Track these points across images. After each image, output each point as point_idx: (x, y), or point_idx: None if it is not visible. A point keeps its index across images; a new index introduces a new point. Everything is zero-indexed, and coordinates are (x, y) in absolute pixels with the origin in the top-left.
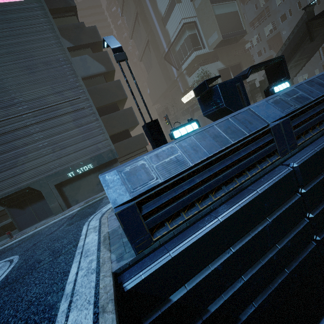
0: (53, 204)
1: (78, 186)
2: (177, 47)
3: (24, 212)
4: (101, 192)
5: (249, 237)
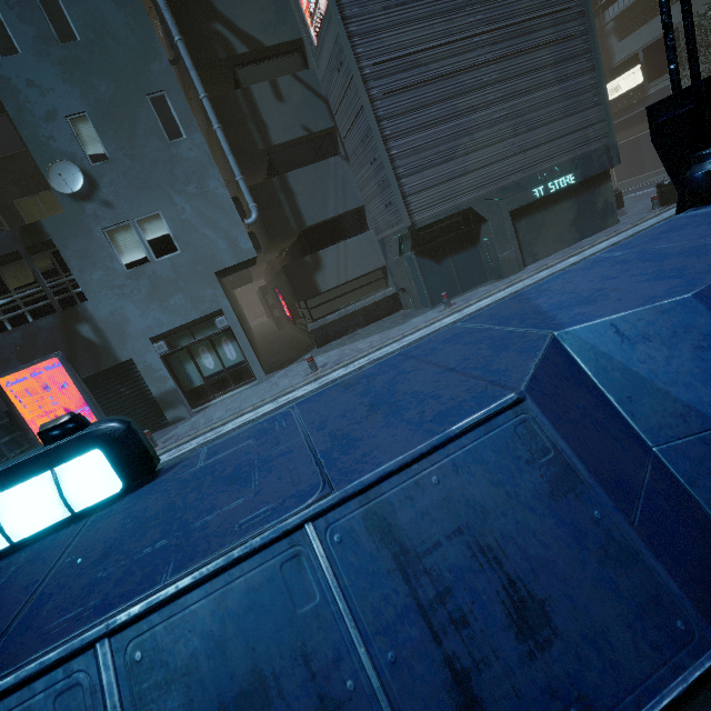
0: (505, 253)
1: (540, 224)
2: None
3: (439, 270)
4: (574, 243)
5: None
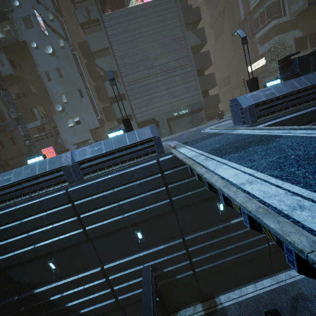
0: (164, 130)
1: (178, 123)
2: (255, 15)
3: None
4: (190, 129)
5: None
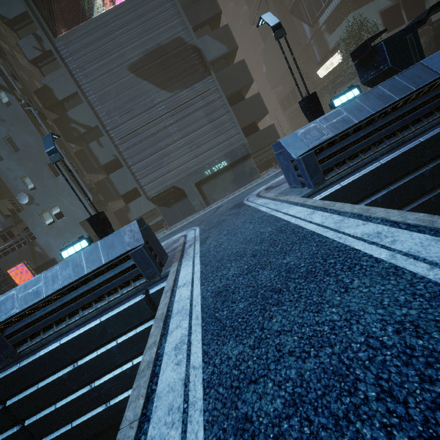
0: (195, 202)
1: (214, 185)
2: None
3: (171, 211)
4: (236, 190)
5: (408, 179)
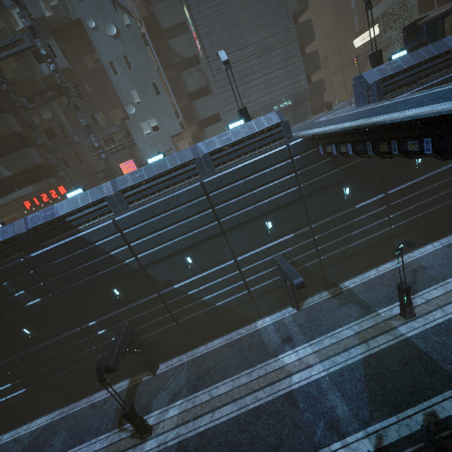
0: None
1: None
2: None
3: None
4: (292, 126)
5: None
